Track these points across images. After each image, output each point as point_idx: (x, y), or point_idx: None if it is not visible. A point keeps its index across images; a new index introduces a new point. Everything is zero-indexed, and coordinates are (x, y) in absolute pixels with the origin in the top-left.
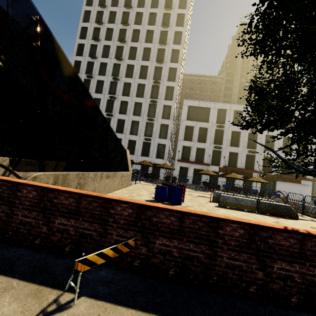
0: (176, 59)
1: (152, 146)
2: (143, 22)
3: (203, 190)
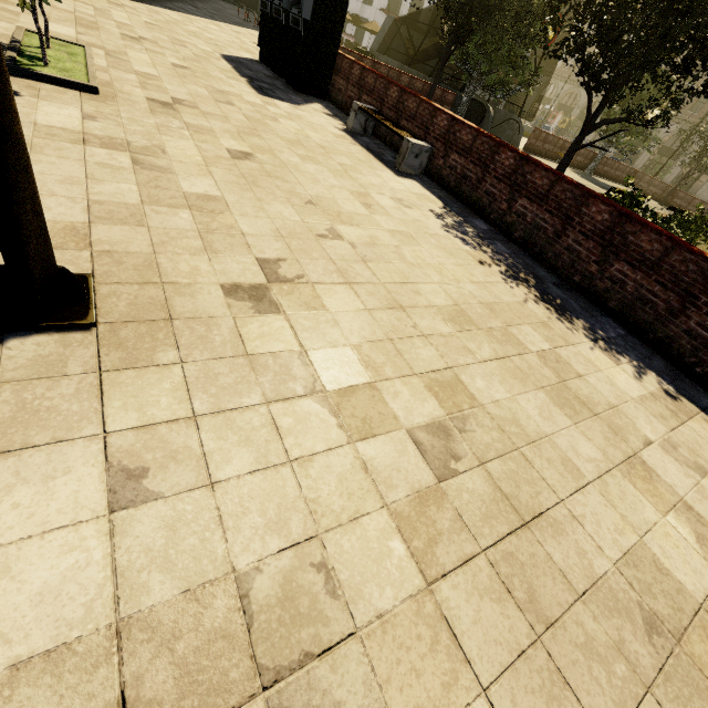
0: None
1: None
2: None
3: None
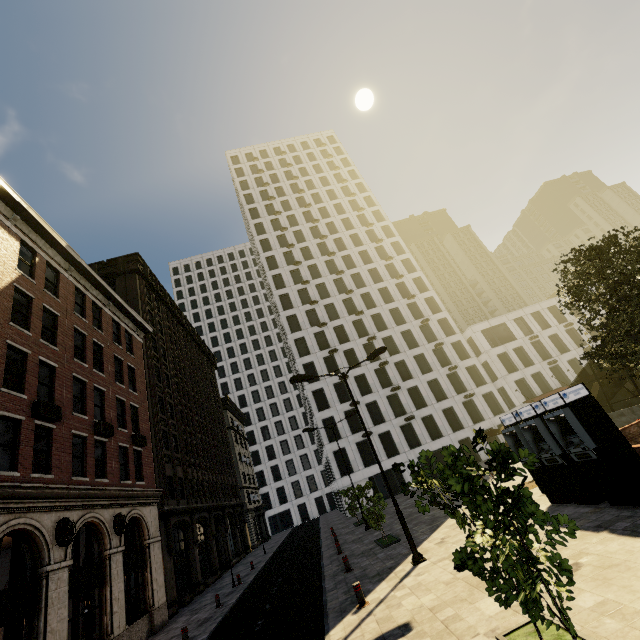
0: (423, 288)
1: (478, 402)
2: (357, 264)
3: None
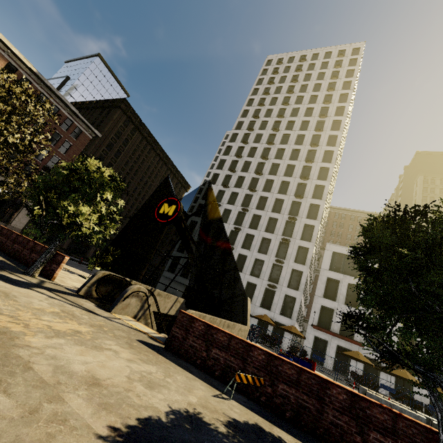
0: (319, 196)
1: (277, 296)
2: (284, 157)
3: (349, 385)
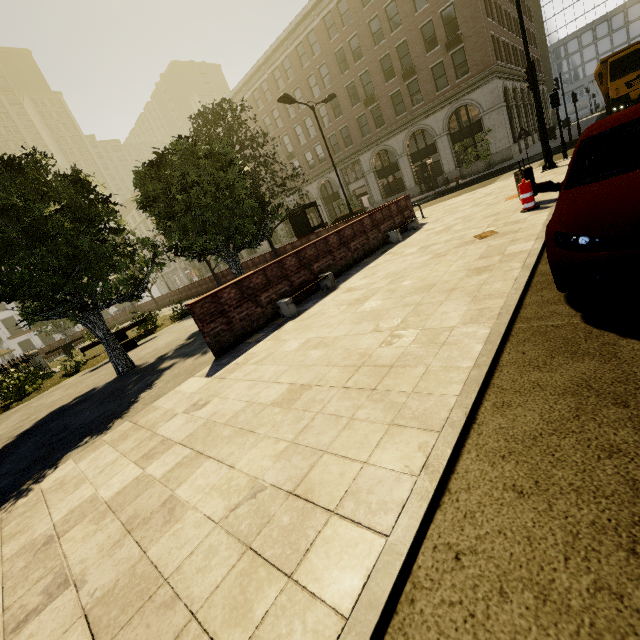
0: None
1: None
2: None
3: None
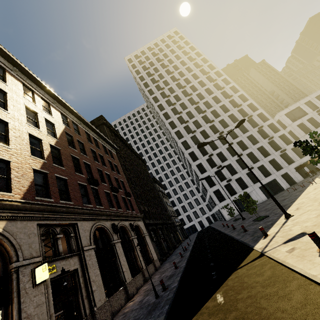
0: (245, 99)
1: (289, 153)
2: (205, 96)
3: None
